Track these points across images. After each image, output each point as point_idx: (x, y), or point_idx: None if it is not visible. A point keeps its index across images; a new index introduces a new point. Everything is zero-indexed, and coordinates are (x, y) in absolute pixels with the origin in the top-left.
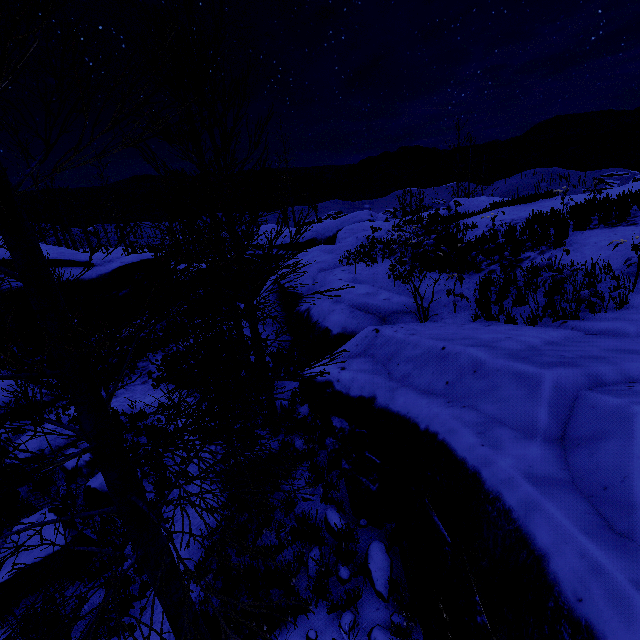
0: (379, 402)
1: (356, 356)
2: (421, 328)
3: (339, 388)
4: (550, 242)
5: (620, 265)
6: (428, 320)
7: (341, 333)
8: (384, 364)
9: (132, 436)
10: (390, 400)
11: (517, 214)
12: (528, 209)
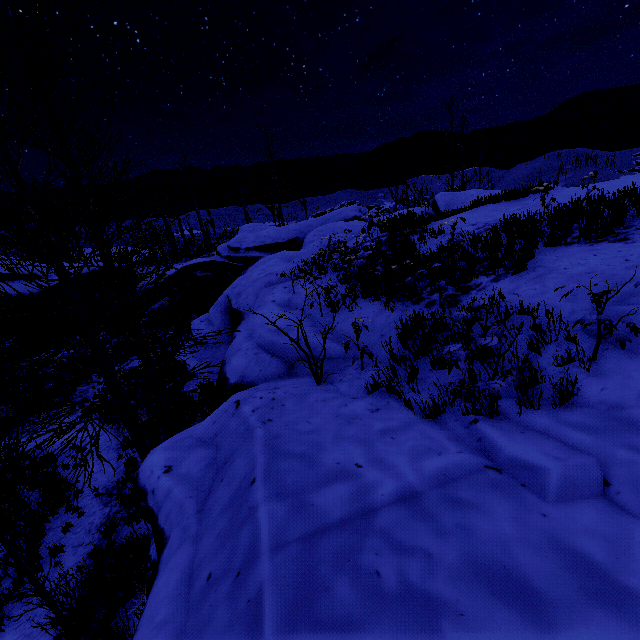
0: (162, 558)
1: (206, 441)
2: (294, 404)
3: (151, 504)
4: (509, 264)
5: (585, 313)
6: (329, 378)
7: (239, 383)
8: (218, 469)
9: (27, 489)
10: (164, 566)
11: (495, 216)
12: (510, 209)
